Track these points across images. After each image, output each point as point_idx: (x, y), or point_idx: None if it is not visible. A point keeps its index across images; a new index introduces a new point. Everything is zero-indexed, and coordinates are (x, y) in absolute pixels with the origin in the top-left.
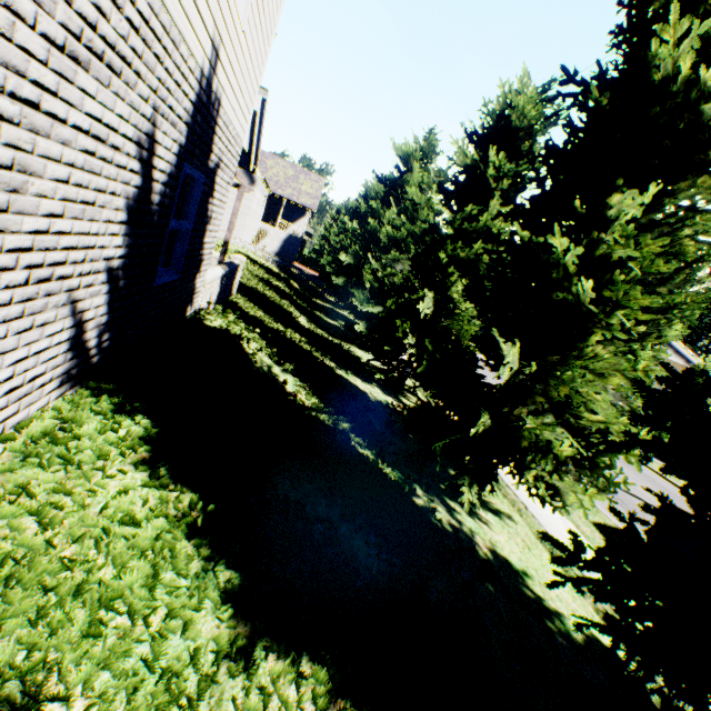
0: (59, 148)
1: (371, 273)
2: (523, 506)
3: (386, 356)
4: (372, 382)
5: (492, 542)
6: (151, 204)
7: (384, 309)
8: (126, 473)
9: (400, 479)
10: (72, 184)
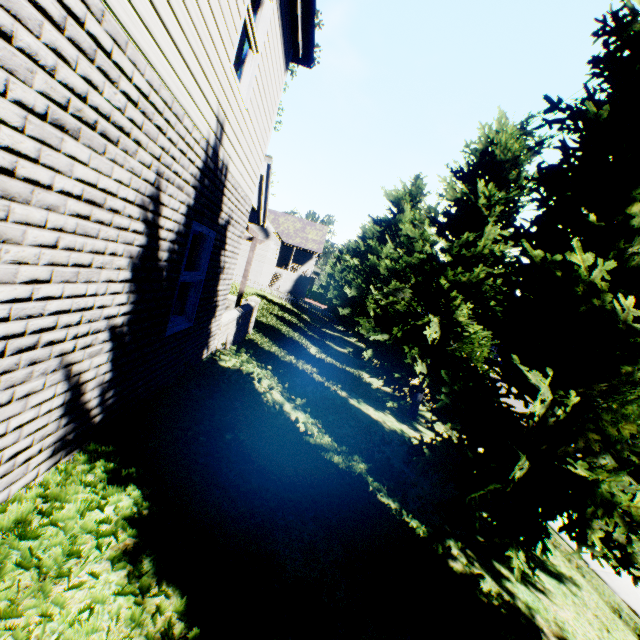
0: (42, 213)
1: (374, 303)
2: (582, 560)
3: (396, 382)
4: (385, 409)
5: (559, 624)
6: (159, 261)
7: (390, 336)
8: (97, 576)
9: (429, 533)
10: (61, 248)
